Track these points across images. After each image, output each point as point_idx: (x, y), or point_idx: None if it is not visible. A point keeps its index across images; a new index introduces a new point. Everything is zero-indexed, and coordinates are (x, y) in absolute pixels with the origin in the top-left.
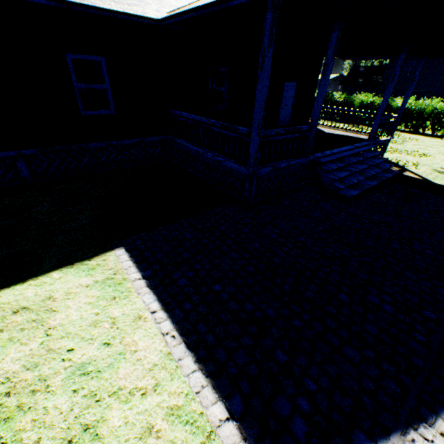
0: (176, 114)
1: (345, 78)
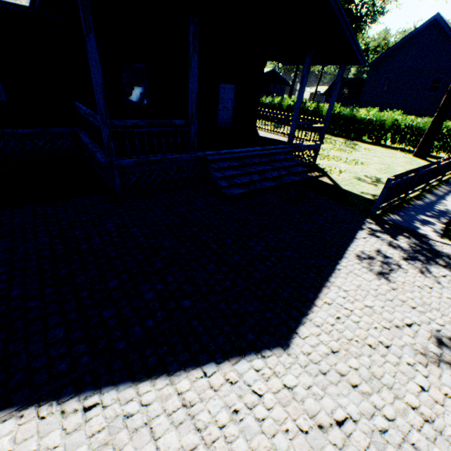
0: (76, 105)
1: (327, 89)
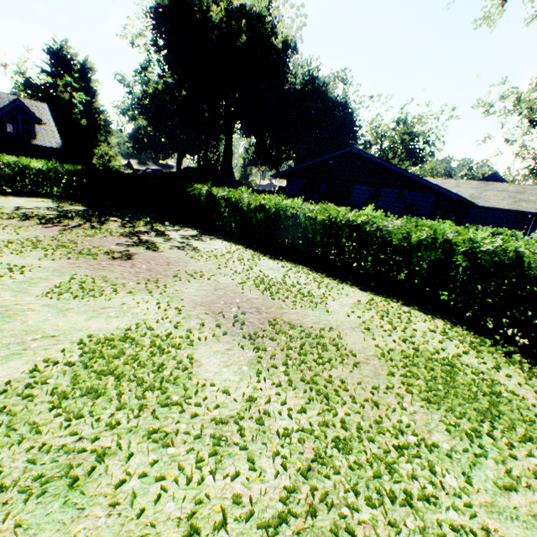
0: None
1: None
